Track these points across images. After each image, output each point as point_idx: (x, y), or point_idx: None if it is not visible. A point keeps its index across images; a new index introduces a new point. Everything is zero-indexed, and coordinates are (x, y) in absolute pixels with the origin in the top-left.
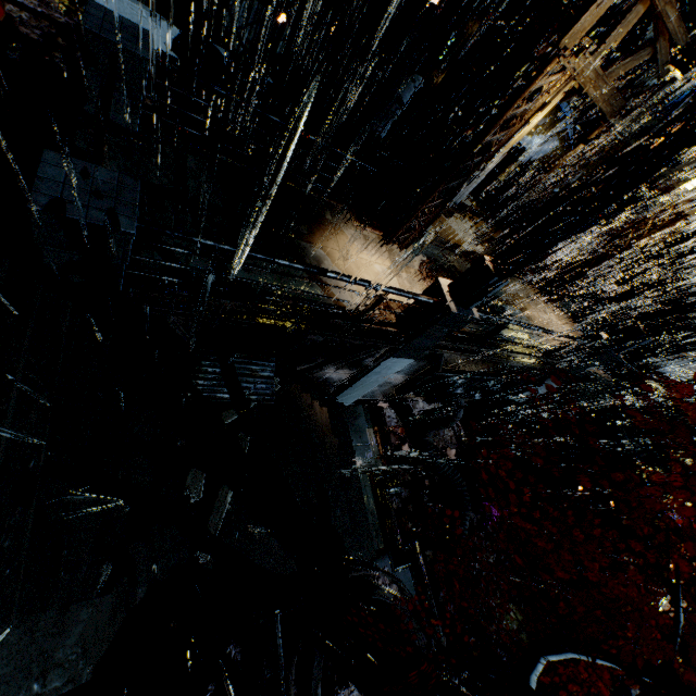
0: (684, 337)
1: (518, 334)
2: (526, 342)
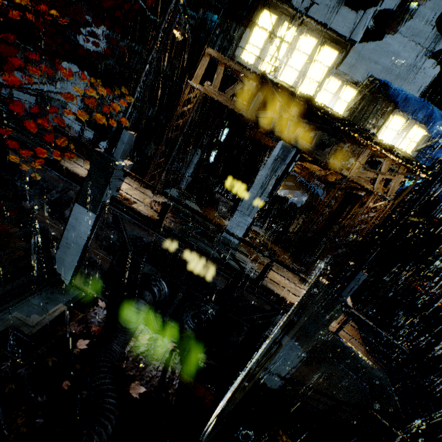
0: None
1: (228, 260)
2: (236, 267)
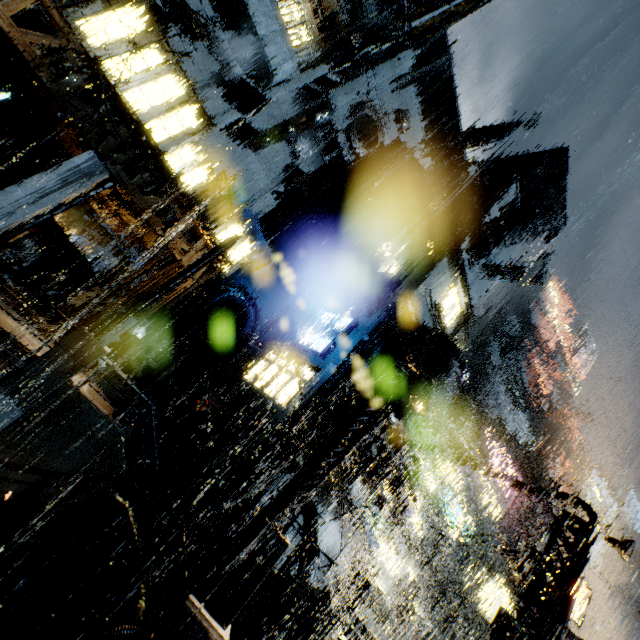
0: (267, 469)
1: None
2: None
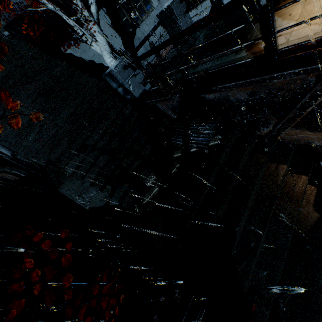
0: None
1: None
2: None
